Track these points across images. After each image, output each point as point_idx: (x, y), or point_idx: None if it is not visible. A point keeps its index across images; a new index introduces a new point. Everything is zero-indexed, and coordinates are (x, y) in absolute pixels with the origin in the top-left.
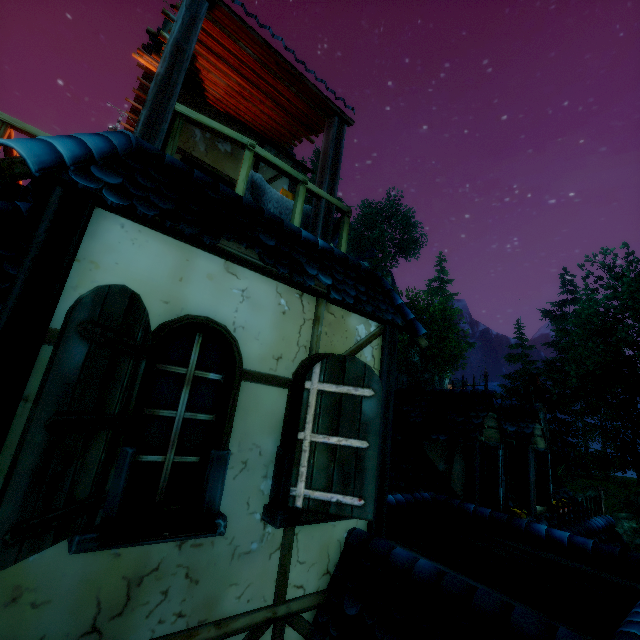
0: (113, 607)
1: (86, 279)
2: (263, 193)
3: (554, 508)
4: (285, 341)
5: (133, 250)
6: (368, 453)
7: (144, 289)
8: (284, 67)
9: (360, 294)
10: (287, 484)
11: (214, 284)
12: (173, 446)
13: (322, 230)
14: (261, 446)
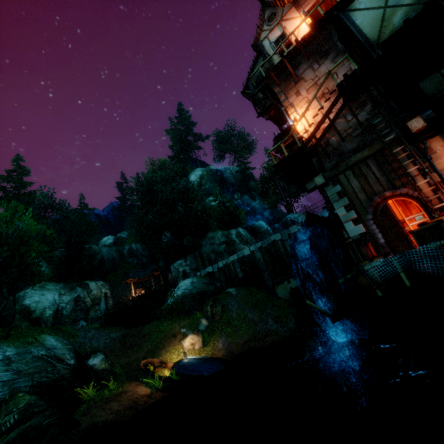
0: None
1: None
2: None
3: None
4: None
5: None
6: None
7: None
8: None
9: None
10: None
11: None
12: None
13: None
14: None
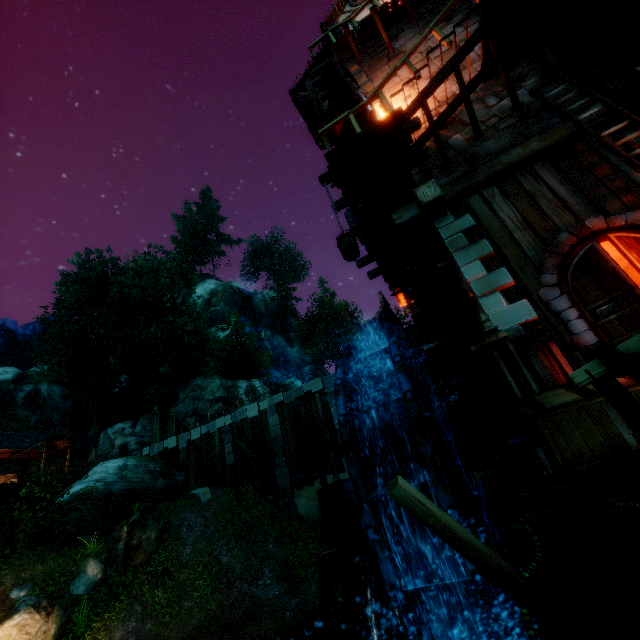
0: None
1: None
2: None
3: None
4: None
5: None
6: None
7: None
8: None
9: None
10: None
11: None
12: None
13: None
14: None
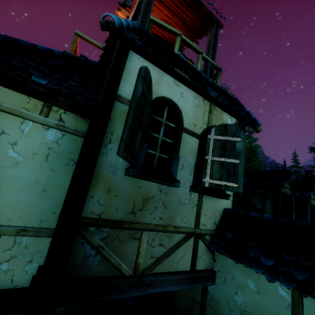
0: (138, 206)
1: (127, 77)
2: None
3: None
4: (197, 118)
5: None
6: (239, 165)
7: None
8: None
9: (229, 103)
10: (201, 177)
11: (170, 88)
12: (158, 149)
13: (209, 76)
14: (188, 161)
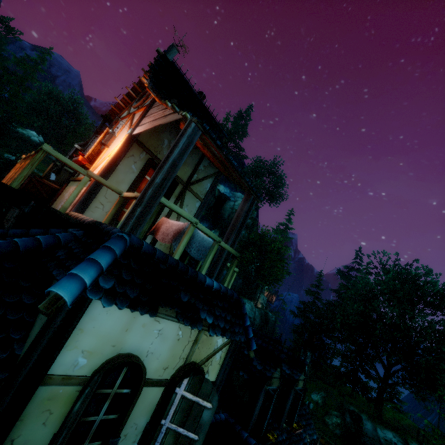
0: None
1: (73, 340)
2: (192, 237)
3: (293, 429)
4: (173, 357)
5: (106, 317)
6: (196, 444)
7: (104, 340)
8: (232, 169)
9: (226, 324)
10: None
11: (145, 329)
12: (89, 437)
13: (219, 270)
14: (138, 423)
